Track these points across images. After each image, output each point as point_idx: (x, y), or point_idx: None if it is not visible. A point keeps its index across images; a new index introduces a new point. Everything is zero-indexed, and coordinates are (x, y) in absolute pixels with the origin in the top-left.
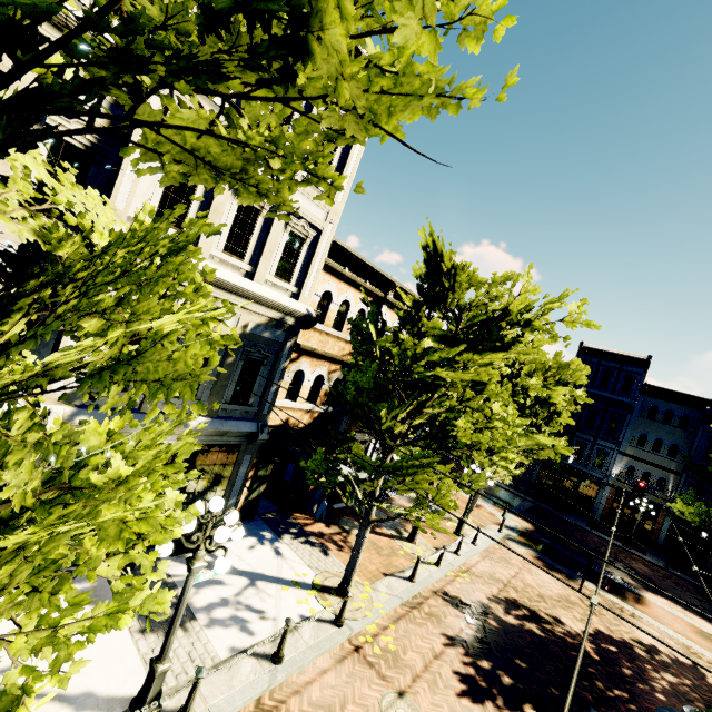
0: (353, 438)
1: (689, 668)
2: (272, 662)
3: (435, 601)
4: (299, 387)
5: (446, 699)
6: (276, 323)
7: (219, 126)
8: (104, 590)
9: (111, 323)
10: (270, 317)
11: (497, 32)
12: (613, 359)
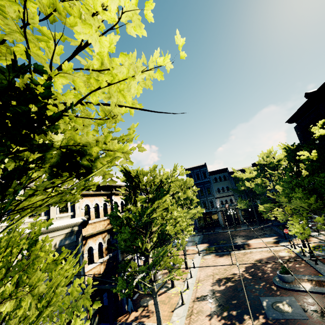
0: (129, 261)
1: (271, 257)
2: None
3: (196, 305)
4: (92, 255)
5: None
6: (69, 233)
7: (51, 194)
8: None
9: (20, 298)
10: (66, 233)
11: (135, 138)
12: (196, 169)
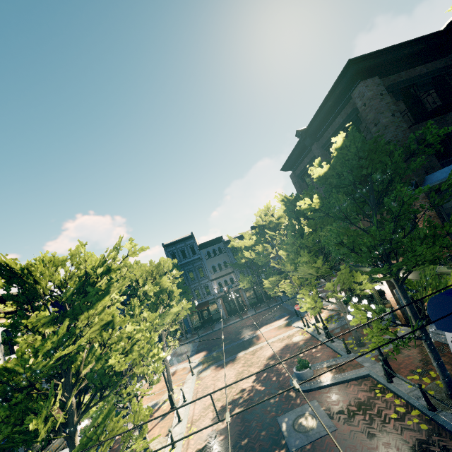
0: None
1: (285, 348)
2: None
3: None
4: None
5: None
6: None
7: None
8: None
9: None
10: None
11: None
12: (180, 243)
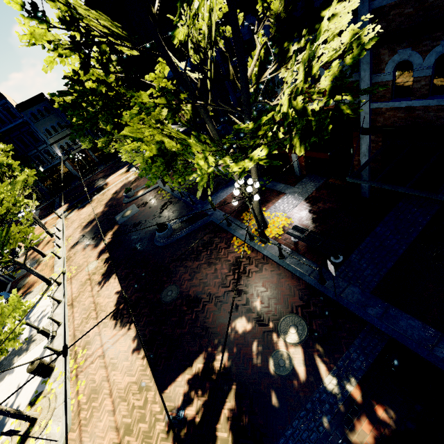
0: None
1: (123, 185)
2: (60, 303)
3: (72, 251)
4: None
5: (95, 253)
6: None
7: None
8: (0, 377)
9: None
10: None
11: None
12: None
